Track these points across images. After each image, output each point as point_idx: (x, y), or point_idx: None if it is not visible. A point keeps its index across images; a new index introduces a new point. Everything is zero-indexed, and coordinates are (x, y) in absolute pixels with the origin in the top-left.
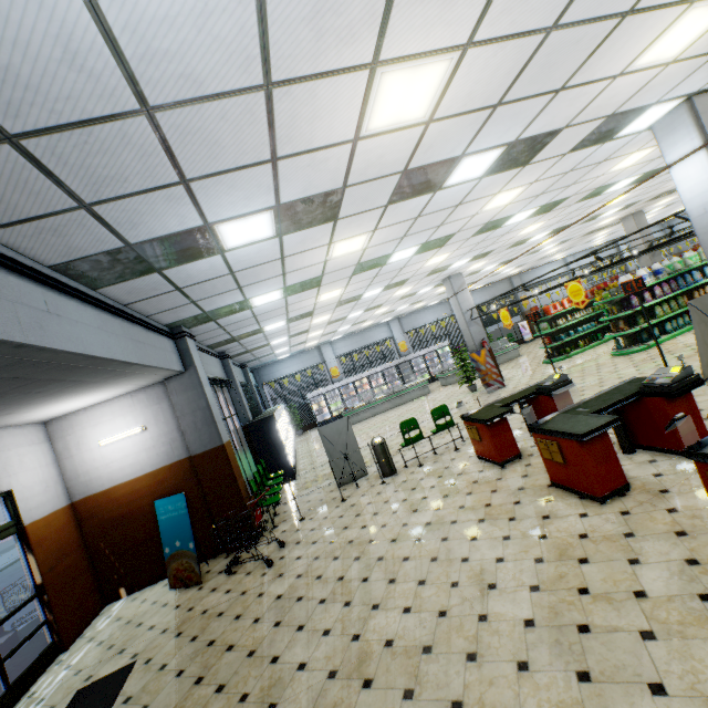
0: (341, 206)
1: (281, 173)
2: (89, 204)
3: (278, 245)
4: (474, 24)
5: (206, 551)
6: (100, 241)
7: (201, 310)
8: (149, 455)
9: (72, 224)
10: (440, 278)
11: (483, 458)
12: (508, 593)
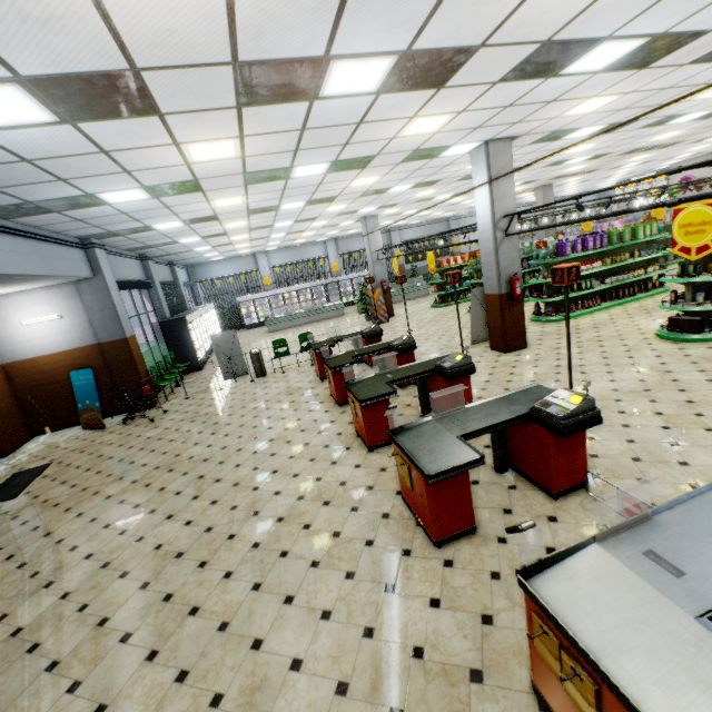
0: (202, 186)
1: (137, 175)
2: None
3: (158, 201)
4: (238, 131)
5: (113, 410)
6: (6, 200)
7: (106, 230)
8: (66, 337)
9: None
10: (356, 217)
11: (317, 374)
12: (259, 441)
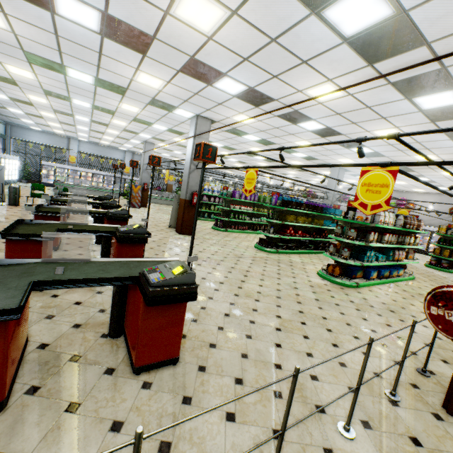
0: None
1: None
2: None
3: None
4: None
5: None
6: None
7: None
8: None
9: None
10: (140, 139)
11: None
12: None
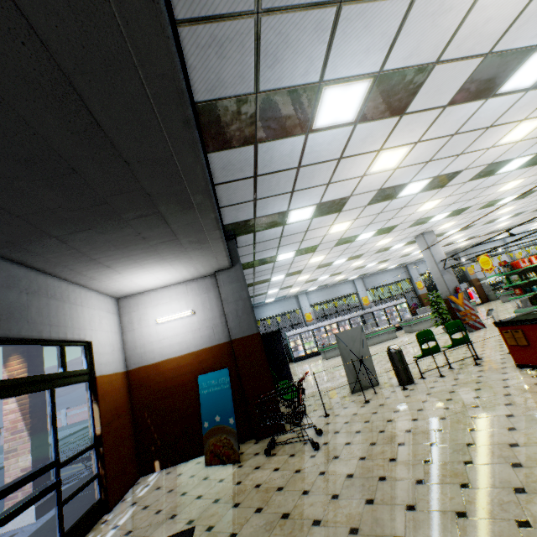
0: (417, 93)
1: (409, 18)
2: (261, 10)
3: (347, 137)
4: None
5: None
6: (241, 78)
7: (254, 214)
8: (194, 336)
9: (236, 40)
10: (416, 233)
11: (530, 365)
12: None
